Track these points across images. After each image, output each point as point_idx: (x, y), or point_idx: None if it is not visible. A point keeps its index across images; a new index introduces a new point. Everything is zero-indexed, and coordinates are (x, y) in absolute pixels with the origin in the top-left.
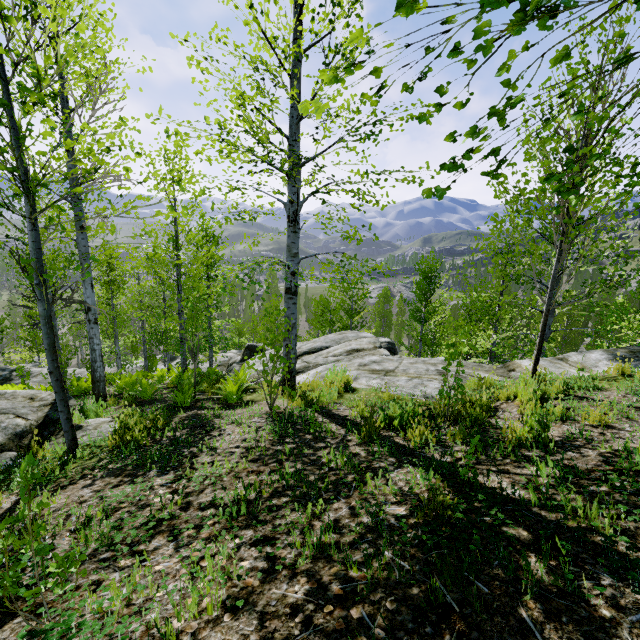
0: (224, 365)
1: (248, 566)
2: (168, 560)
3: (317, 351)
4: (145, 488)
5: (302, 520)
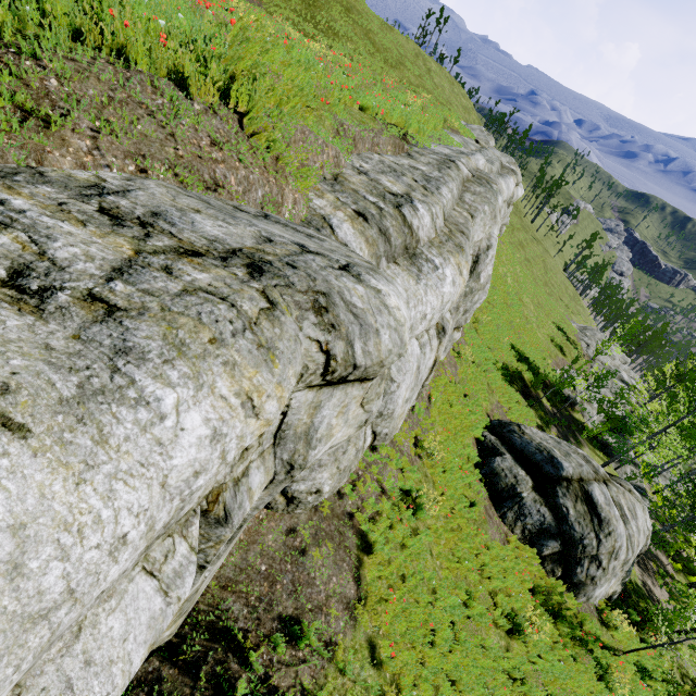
0: None
1: None
2: None
3: None
4: None
5: None
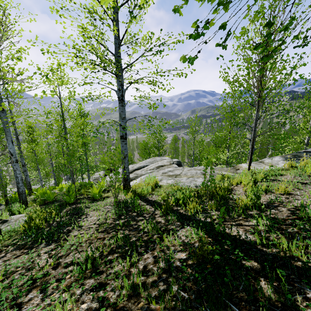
0: (97, 179)
1: (86, 307)
2: (35, 308)
3: (141, 168)
4: (33, 256)
5: (124, 268)
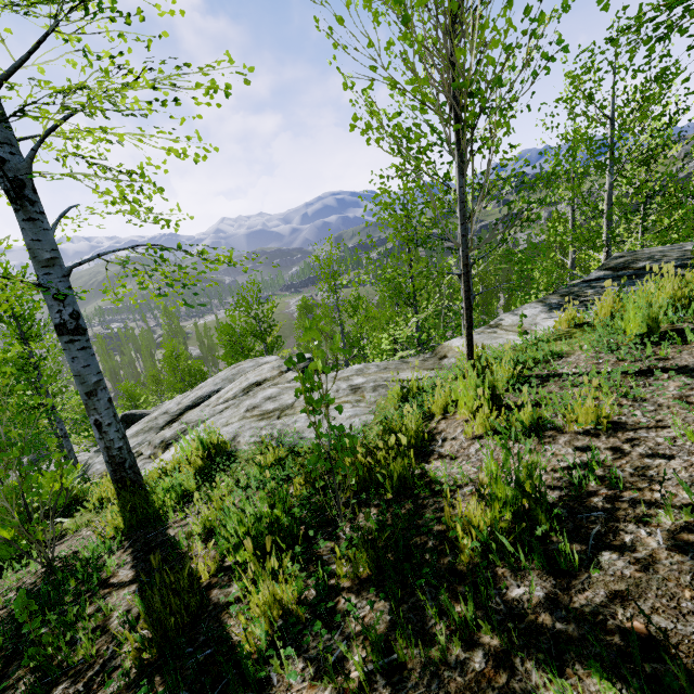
0: None
1: None
2: None
3: (204, 401)
4: None
5: None
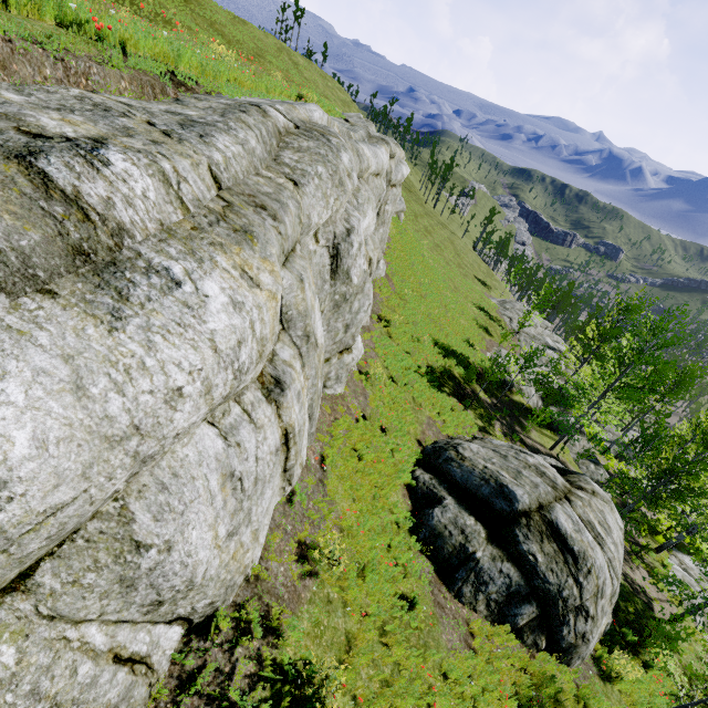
0: None
1: None
2: None
3: None
4: None
5: None
